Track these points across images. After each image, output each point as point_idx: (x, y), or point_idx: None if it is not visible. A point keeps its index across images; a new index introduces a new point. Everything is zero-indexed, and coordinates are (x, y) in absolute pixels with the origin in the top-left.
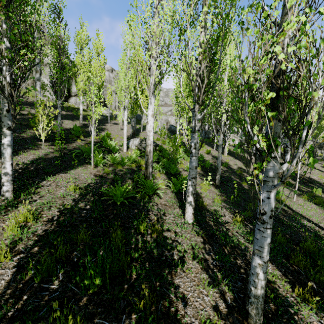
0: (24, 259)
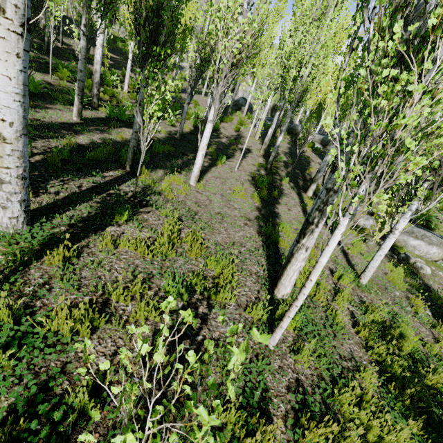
0: None
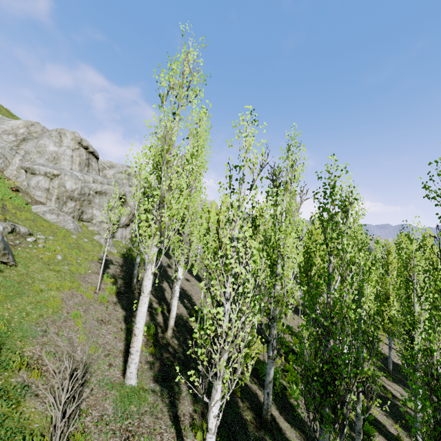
0: None
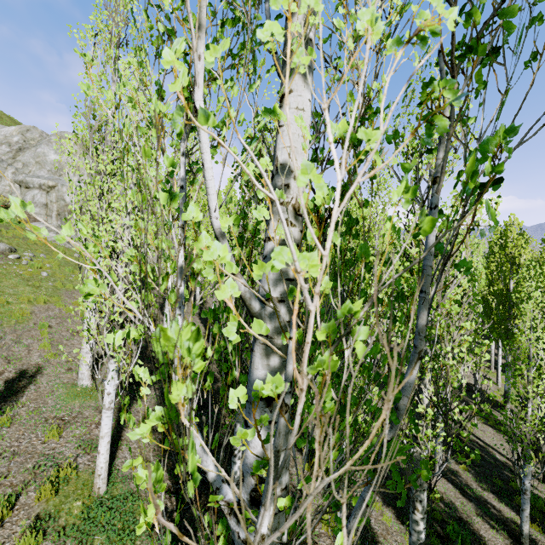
0: None
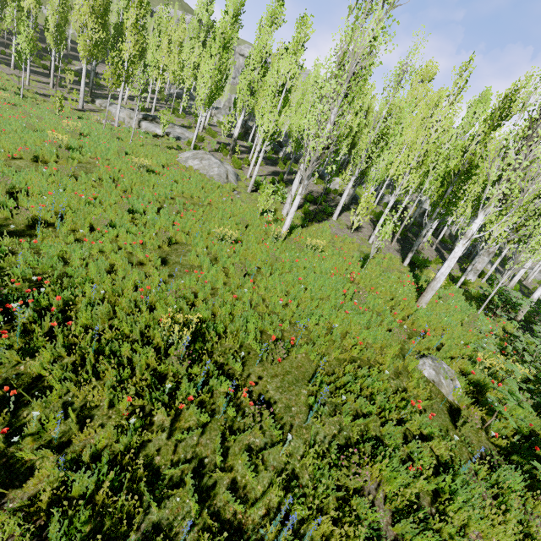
0: None
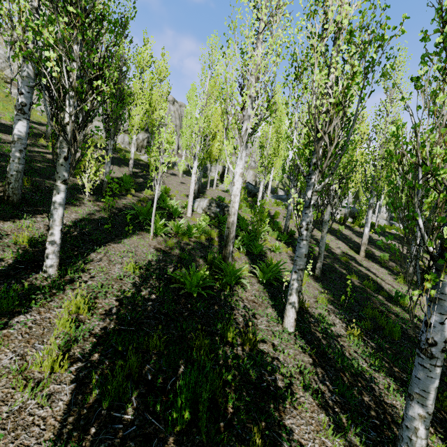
0: (83, 371)
